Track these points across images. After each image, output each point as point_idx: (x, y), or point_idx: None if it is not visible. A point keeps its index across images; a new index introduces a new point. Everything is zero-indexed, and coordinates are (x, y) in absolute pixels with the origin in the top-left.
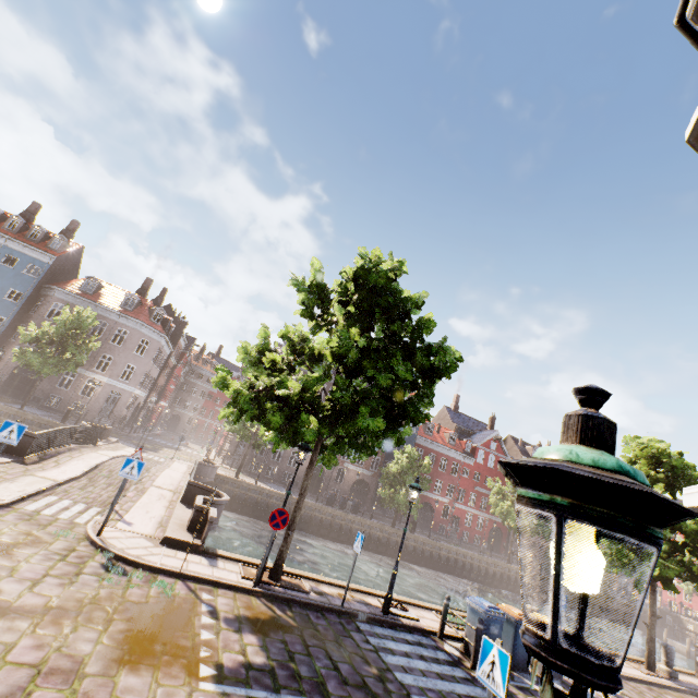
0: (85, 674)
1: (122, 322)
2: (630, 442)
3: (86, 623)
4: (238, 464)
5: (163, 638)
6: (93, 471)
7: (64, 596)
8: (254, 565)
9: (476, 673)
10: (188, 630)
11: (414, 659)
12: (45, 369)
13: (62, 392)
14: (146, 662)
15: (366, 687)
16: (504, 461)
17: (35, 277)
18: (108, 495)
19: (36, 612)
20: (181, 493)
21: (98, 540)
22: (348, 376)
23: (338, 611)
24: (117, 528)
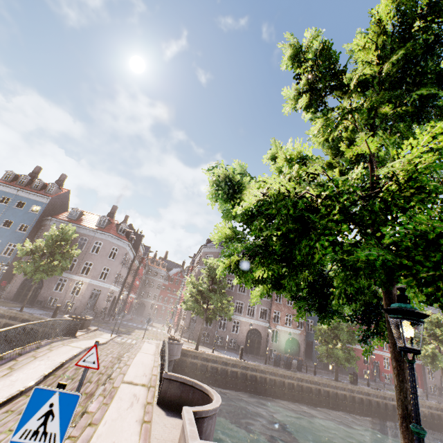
0: None
1: (98, 236)
2: None
3: None
4: (193, 336)
5: None
6: (55, 373)
7: None
8: None
9: None
10: None
11: None
12: (36, 274)
13: (57, 294)
14: None
15: None
16: None
17: (37, 213)
18: None
19: None
20: (155, 387)
21: None
22: None
23: None
24: None
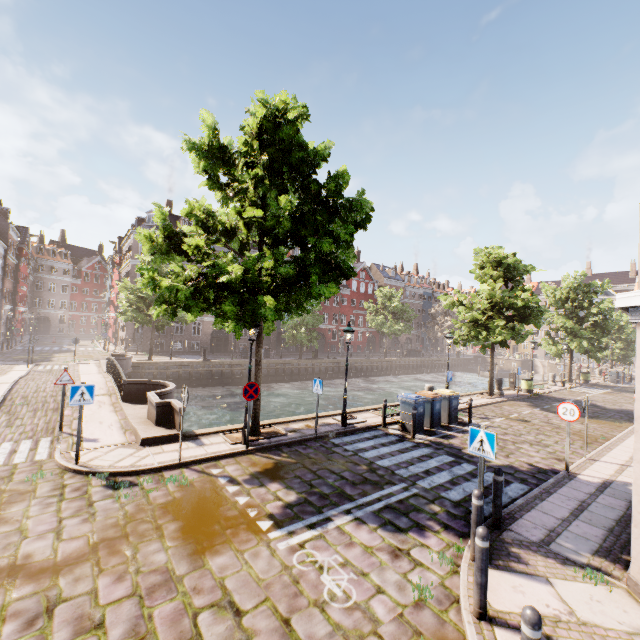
0: (180, 577)
1: None
2: (480, 252)
3: (140, 540)
4: (142, 347)
5: (213, 519)
6: (4, 404)
7: (98, 528)
8: (232, 431)
9: (416, 440)
10: (226, 504)
11: (380, 448)
12: None
13: None
14: (218, 542)
15: (368, 480)
16: None
17: None
18: (44, 422)
19: (86, 555)
20: (116, 394)
21: (81, 468)
22: (276, 247)
23: (314, 438)
24: (87, 449)
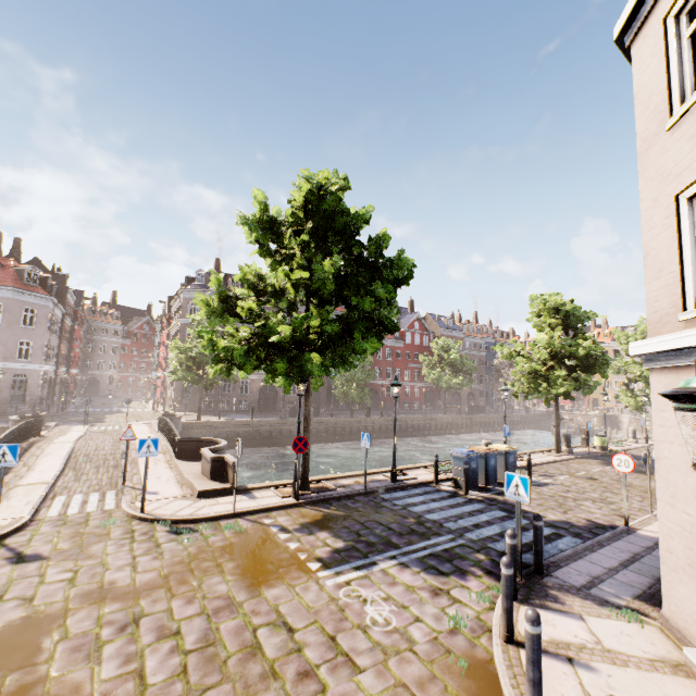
0: (240, 603)
1: None
2: (536, 300)
3: (204, 574)
4: (190, 407)
5: (267, 560)
6: (69, 461)
7: (167, 564)
8: (282, 486)
9: (469, 496)
10: (278, 548)
11: (430, 503)
12: None
13: None
14: (272, 578)
15: (415, 531)
16: (684, 394)
17: None
18: (107, 477)
19: (159, 583)
20: (170, 451)
21: (146, 515)
22: (322, 306)
23: (364, 493)
24: (150, 500)
